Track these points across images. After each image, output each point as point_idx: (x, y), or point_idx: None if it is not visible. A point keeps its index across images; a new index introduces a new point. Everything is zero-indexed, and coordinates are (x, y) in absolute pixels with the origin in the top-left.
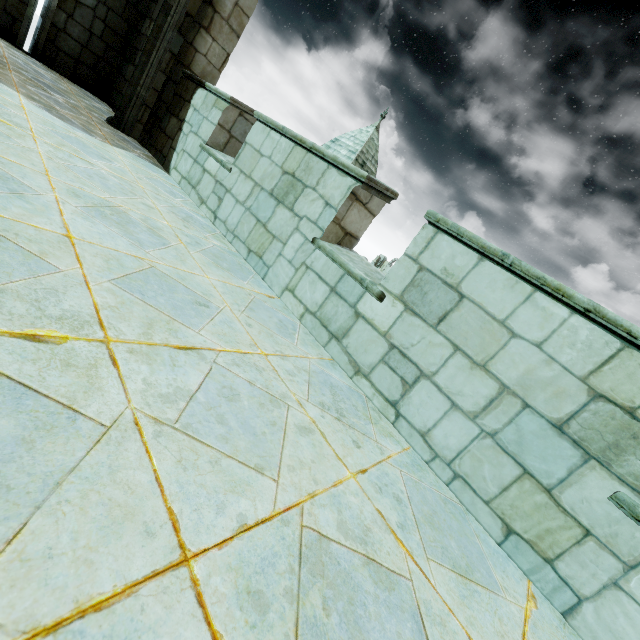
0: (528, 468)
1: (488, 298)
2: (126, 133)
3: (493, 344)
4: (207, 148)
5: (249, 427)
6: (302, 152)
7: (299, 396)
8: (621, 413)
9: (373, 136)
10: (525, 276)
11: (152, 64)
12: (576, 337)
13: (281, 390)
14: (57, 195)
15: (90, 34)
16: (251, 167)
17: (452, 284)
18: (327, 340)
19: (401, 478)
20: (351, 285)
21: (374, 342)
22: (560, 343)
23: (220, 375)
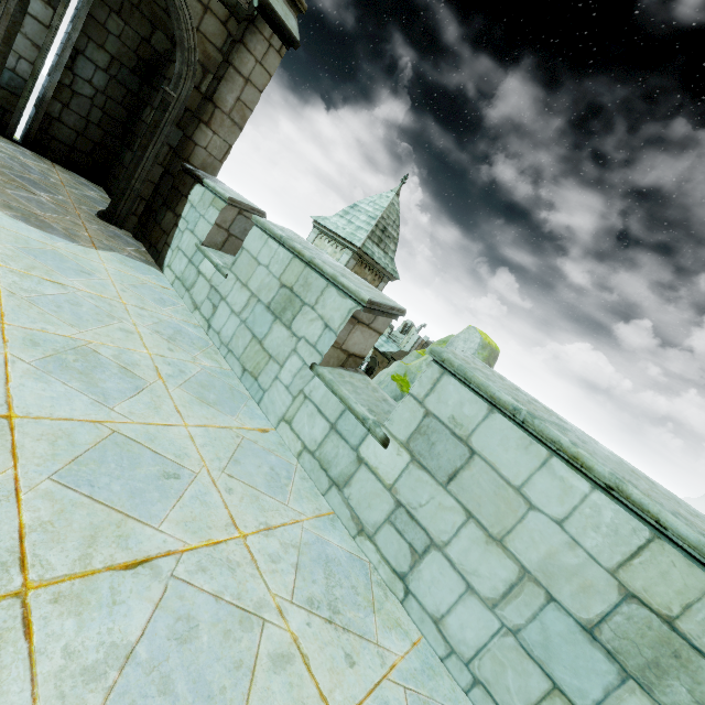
0: (558, 682)
1: (501, 458)
2: (118, 226)
3: (509, 515)
4: (203, 249)
5: (203, 685)
6: (300, 265)
7: (281, 597)
8: (658, 621)
9: (393, 201)
10: (539, 437)
11: (148, 158)
12: (600, 518)
13: (258, 595)
14: (8, 351)
15: (87, 122)
16: (248, 275)
17: (461, 436)
18: (327, 487)
19: (405, 703)
20: (353, 424)
21: (379, 496)
22: (583, 523)
23: (176, 598)
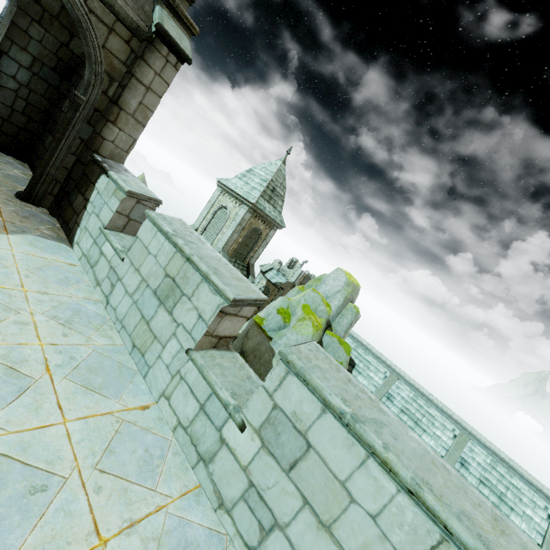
0: None
1: (330, 454)
2: (36, 204)
3: (336, 505)
4: (105, 233)
5: None
6: (181, 260)
7: None
8: None
9: (281, 168)
10: (359, 440)
11: (62, 149)
12: (403, 517)
13: None
14: None
15: (12, 110)
16: (140, 261)
17: (301, 430)
18: (196, 461)
19: None
20: (217, 407)
21: (236, 475)
22: (391, 520)
23: None
